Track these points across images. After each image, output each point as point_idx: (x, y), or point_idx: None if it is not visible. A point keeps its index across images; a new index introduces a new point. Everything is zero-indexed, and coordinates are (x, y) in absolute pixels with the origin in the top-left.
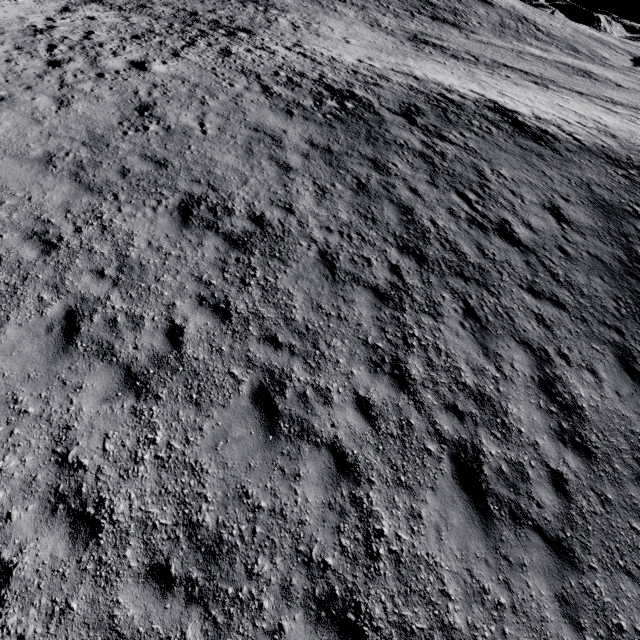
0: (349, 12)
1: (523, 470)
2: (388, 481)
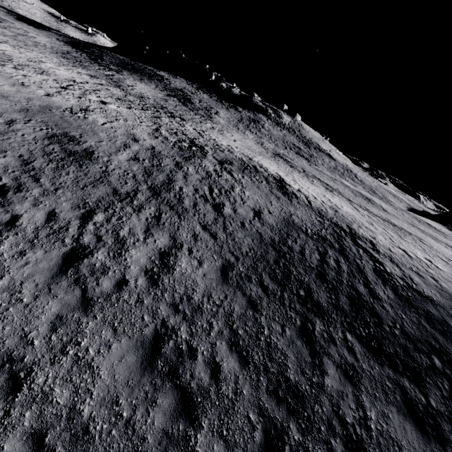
0: (251, 136)
1: (107, 270)
2: (26, 238)
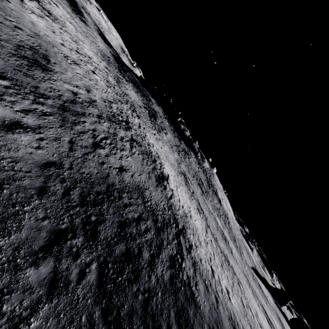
0: (176, 156)
1: None
2: None
